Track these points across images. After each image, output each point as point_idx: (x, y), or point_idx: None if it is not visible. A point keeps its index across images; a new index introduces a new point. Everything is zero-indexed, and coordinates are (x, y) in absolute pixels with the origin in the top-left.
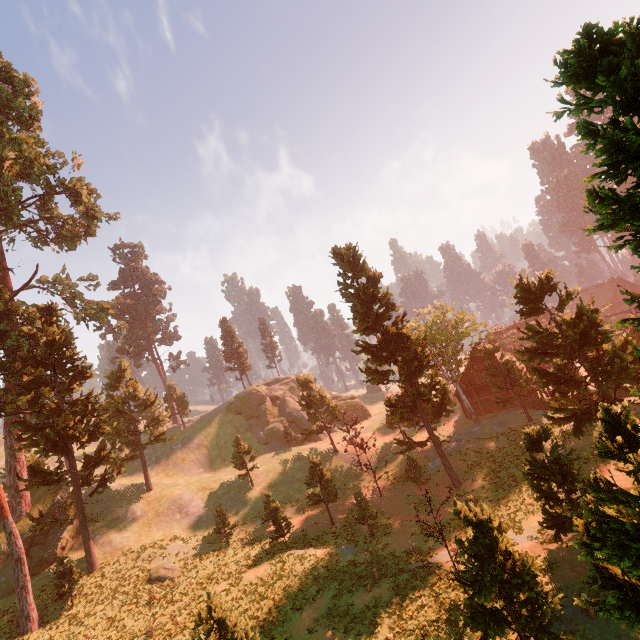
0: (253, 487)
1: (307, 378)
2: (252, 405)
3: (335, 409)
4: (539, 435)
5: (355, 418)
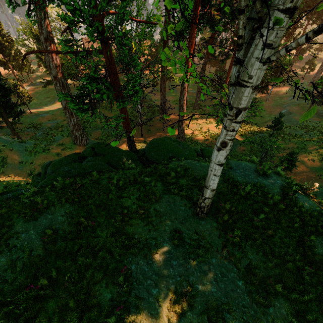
0: None
1: None
2: None
3: None
4: (15, 84)
5: None
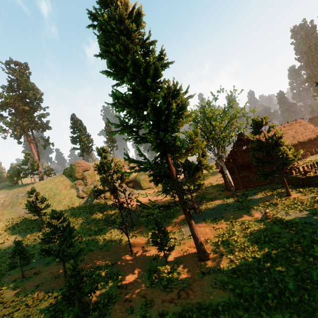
0: (43, 230)
1: (104, 149)
2: (78, 171)
3: (123, 175)
4: None
5: (152, 186)
